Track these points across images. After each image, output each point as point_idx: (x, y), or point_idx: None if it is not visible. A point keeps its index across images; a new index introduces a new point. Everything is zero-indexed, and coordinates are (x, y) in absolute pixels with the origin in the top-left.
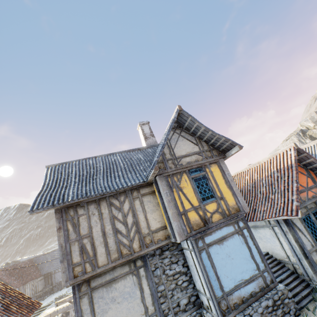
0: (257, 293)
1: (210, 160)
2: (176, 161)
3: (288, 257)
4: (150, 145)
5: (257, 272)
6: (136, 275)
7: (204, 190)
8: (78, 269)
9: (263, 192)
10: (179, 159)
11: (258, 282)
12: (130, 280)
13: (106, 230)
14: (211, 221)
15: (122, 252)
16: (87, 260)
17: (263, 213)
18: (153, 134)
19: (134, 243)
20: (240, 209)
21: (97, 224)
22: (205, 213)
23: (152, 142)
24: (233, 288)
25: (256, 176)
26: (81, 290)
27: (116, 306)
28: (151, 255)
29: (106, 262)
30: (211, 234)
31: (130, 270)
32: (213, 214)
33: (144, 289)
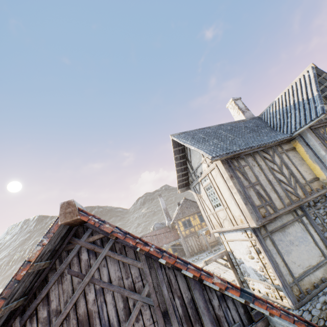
0: None
1: None
2: None
3: None
4: (251, 118)
5: None
6: (302, 222)
7: None
8: (262, 210)
9: None
10: None
11: None
12: (298, 226)
13: (270, 179)
14: None
15: (291, 198)
16: (266, 203)
17: None
18: (248, 109)
19: (298, 191)
20: None
21: (260, 174)
22: None
23: (250, 116)
24: None
25: None
26: (262, 234)
27: (296, 248)
28: (306, 206)
29: (282, 206)
30: None
31: (294, 218)
32: None
33: (313, 234)
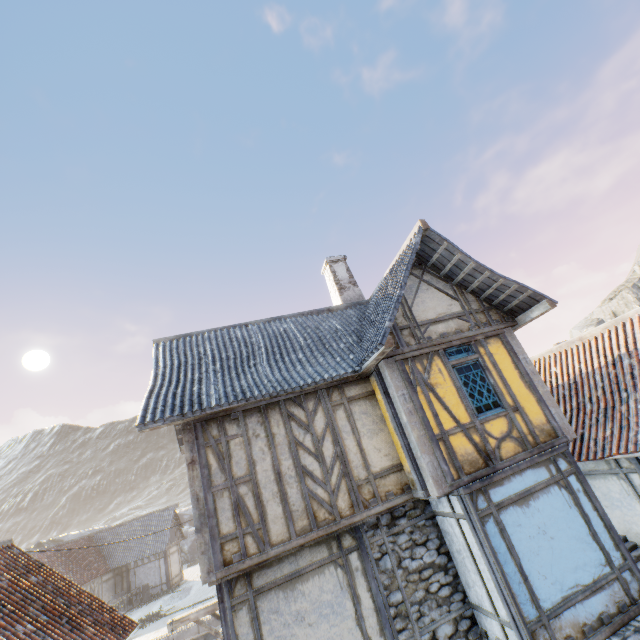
0: (612, 617)
1: (486, 331)
2: (417, 332)
3: None
4: (351, 303)
5: (607, 569)
6: (344, 566)
7: (479, 391)
8: (231, 547)
9: (599, 400)
10: (423, 328)
11: (613, 593)
12: (331, 576)
13: (283, 468)
14: (498, 455)
15: (317, 517)
16: (248, 530)
17: (603, 444)
18: (355, 282)
19: (340, 498)
20: (557, 433)
21: (264, 456)
22: (486, 438)
23: (353, 297)
24: (559, 602)
25: (578, 366)
26: (235, 594)
27: (305, 632)
28: (371, 526)
29: (286, 536)
30: (501, 482)
31: (330, 556)
32: (502, 441)
33: (361, 597)
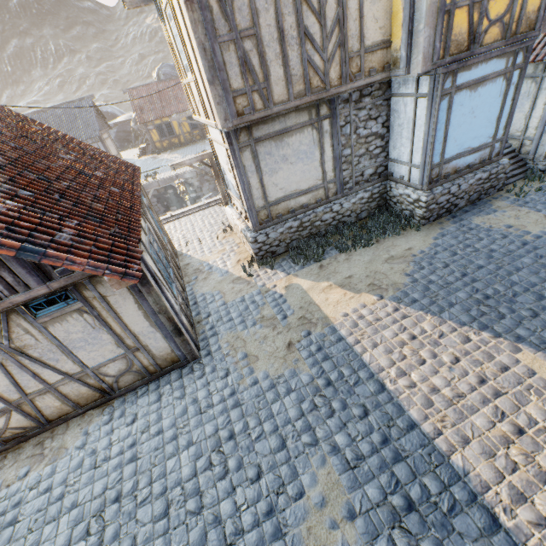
0: (474, 166)
1: None
2: None
3: (524, 131)
4: None
5: (490, 141)
6: (318, 129)
7: None
8: (242, 102)
9: None
10: None
11: (483, 154)
12: (308, 135)
13: (286, 26)
14: (481, 41)
15: (311, 84)
16: (255, 89)
17: None
18: None
19: (332, 69)
20: (536, 26)
21: (267, 7)
22: (483, 19)
23: None
24: (454, 156)
25: None
26: (240, 141)
27: (288, 168)
28: (343, 101)
29: (286, 98)
30: (470, 68)
31: (310, 121)
32: (492, 26)
33: (325, 150)
